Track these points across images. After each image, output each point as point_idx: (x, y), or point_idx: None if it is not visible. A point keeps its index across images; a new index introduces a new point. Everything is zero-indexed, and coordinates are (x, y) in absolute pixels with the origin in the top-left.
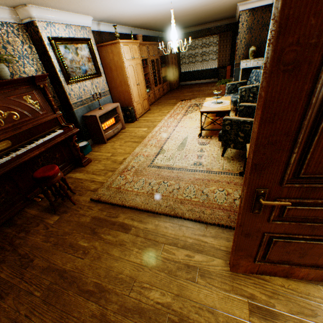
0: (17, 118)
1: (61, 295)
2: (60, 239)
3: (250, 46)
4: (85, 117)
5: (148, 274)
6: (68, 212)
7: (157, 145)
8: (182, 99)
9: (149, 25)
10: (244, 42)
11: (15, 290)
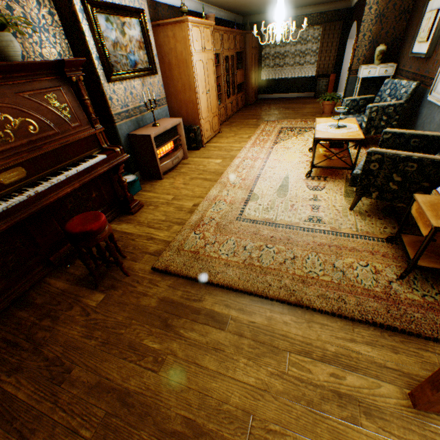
0: (36, 130)
1: (128, 438)
2: (111, 335)
3: (376, 44)
4: (132, 137)
5: (273, 406)
6: (119, 288)
7: (242, 186)
8: (266, 119)
9: (226, 0)
10: (368, 37)
11: (46, 425)
